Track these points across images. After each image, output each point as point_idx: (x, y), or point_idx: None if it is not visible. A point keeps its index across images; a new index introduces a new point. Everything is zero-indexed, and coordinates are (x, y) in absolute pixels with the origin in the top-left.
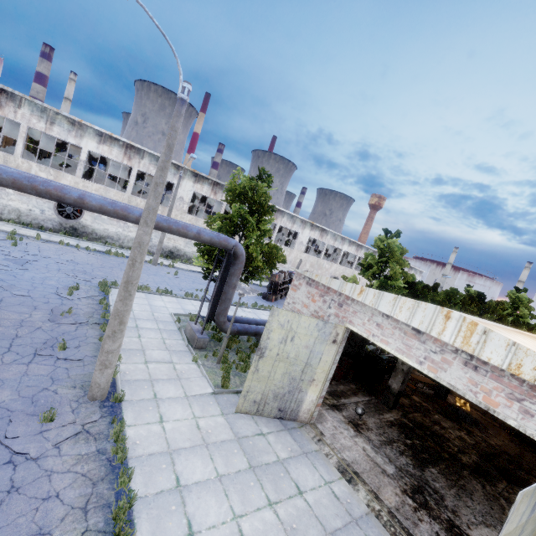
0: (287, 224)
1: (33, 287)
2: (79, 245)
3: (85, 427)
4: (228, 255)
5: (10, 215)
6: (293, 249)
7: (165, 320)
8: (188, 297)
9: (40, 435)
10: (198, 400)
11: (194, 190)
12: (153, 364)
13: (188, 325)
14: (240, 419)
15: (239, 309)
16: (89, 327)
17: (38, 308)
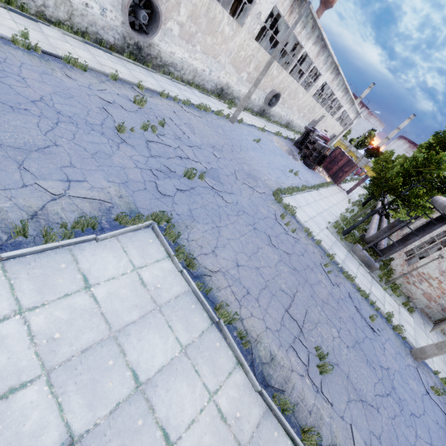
0: (320, 64)
1: (272, 230)
2: (177, 97)
3: (436, 384)
4: (445, 223)
5: (57, 11)
6: (308, 92)
7: (334, 240)
8: (304, 191)
9: (442, 403)
10: (416, 330)
11: (276, 3)
12: (385, 306)
13: (358, 250)
14: (429, 334)
15: (320, 194)
16: (341, 278)
17: (312, 268)
